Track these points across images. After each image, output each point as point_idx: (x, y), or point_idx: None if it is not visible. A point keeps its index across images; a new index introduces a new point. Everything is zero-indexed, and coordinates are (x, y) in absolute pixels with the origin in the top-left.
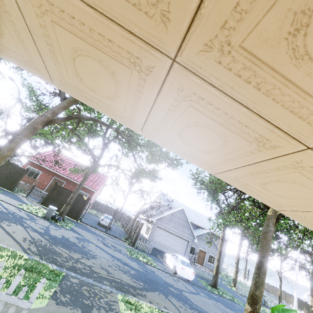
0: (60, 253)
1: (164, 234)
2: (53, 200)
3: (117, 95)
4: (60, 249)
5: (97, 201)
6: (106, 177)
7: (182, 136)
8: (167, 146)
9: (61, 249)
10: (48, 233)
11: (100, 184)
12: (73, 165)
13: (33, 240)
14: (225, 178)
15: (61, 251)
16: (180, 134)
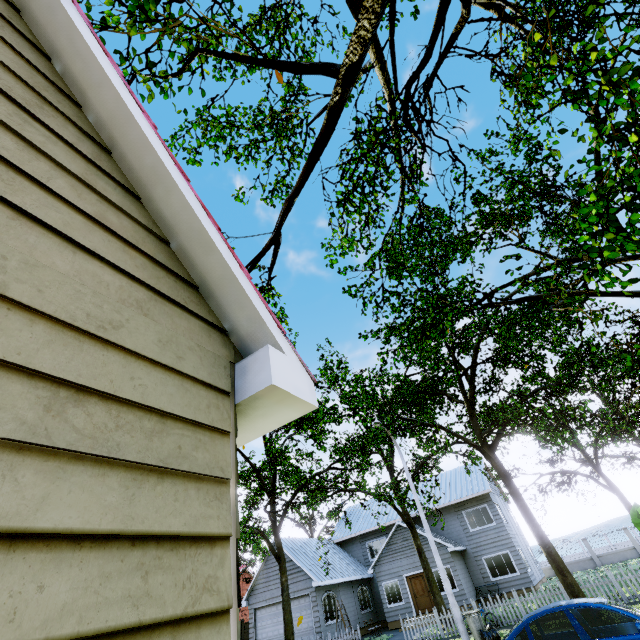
0: None
1: (270, 613)
2: None
3: None
4: None
5: None
6: None
7: None
8: None
9: None
10: None
11: None
12: None
13: None
14: None
15: None
16: None
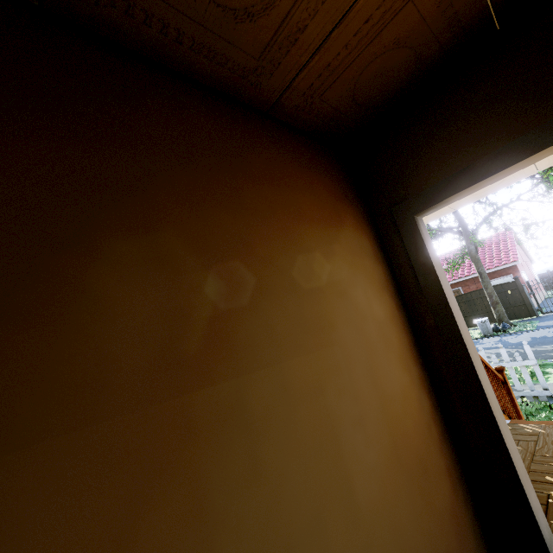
0: (547, 350)
1: None
2: (471, 316)
3: (426, 217)
4: (543, 347)
5: (544, 274)
6: (507, 232)
7: (476, 194)
8: (479, 198)
9: (545, 347)
10: (507, 344)
11: (510, 249)
12: (443, 263)
13: (498, 355)
14: (549, 165)
15: (546, 348)
16: (474, 194)
